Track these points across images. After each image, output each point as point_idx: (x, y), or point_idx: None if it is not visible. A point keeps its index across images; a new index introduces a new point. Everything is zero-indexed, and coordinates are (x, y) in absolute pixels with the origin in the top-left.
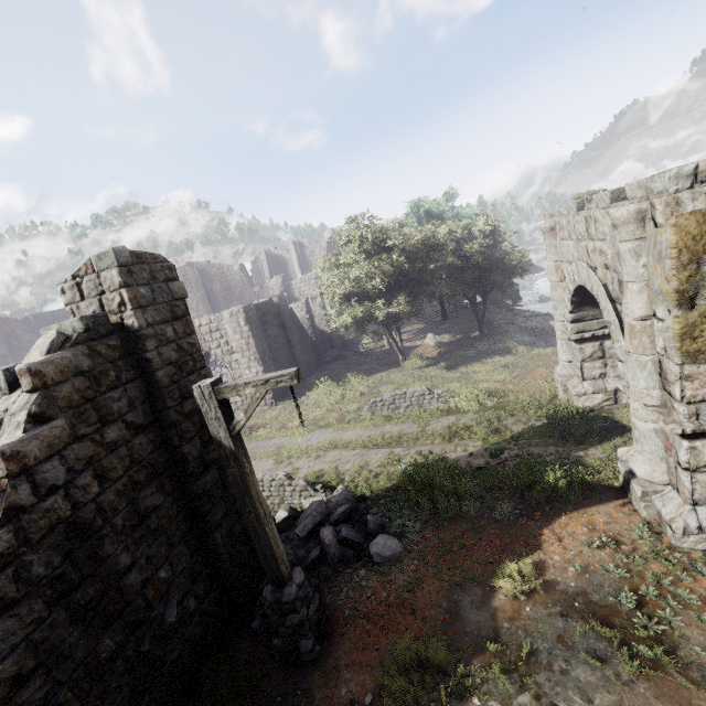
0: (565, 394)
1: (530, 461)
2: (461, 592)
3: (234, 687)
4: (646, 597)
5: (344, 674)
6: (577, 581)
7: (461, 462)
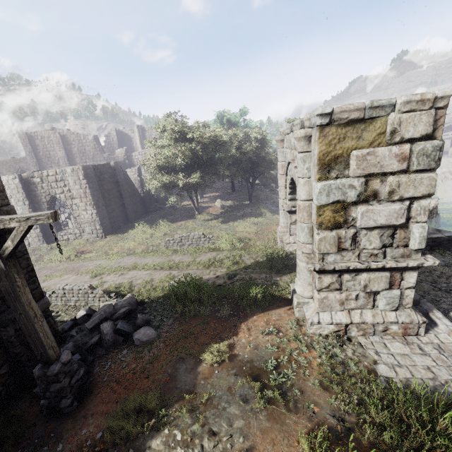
0: (281, 243)
1: (248, 282)
2: (182, 363)
3: (1, 436)
4: (282, 362)
5: (89, 420)
6: (249, 354)
7: (210, 281)
